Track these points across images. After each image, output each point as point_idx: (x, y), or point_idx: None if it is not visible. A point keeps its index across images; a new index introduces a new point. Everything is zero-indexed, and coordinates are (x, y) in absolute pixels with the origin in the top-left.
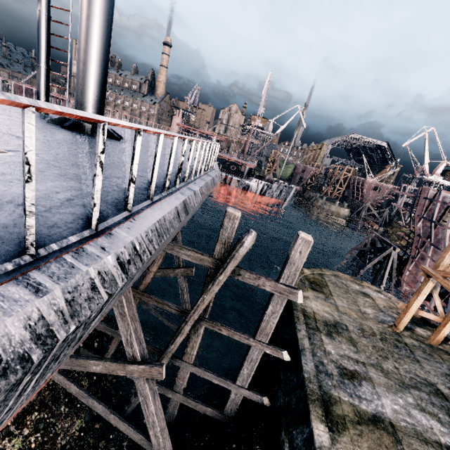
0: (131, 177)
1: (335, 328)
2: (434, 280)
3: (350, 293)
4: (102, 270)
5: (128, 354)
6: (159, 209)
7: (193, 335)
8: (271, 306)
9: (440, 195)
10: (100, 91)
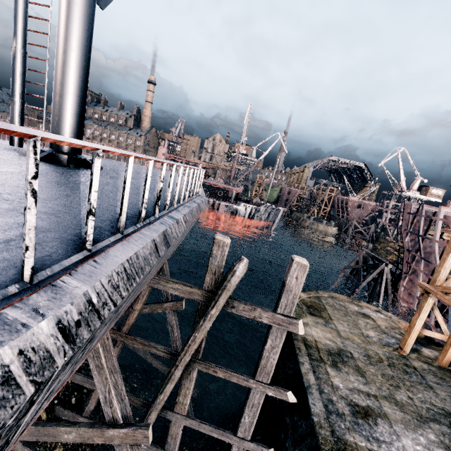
0: (90, 208)
1: (339, 356)
2: (433, 296)
3: (350, 315)
4: (27, 346)
5: (107, 415)
6: (132, 244)
7: (184, 380)
8: (270, 340)
9: (423, 210)
10: (77, 121)
